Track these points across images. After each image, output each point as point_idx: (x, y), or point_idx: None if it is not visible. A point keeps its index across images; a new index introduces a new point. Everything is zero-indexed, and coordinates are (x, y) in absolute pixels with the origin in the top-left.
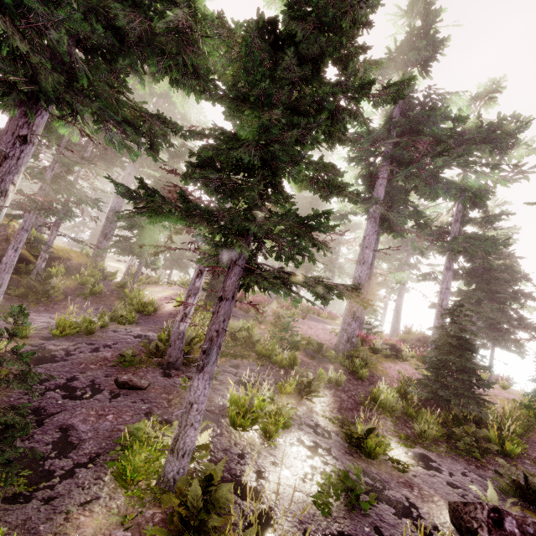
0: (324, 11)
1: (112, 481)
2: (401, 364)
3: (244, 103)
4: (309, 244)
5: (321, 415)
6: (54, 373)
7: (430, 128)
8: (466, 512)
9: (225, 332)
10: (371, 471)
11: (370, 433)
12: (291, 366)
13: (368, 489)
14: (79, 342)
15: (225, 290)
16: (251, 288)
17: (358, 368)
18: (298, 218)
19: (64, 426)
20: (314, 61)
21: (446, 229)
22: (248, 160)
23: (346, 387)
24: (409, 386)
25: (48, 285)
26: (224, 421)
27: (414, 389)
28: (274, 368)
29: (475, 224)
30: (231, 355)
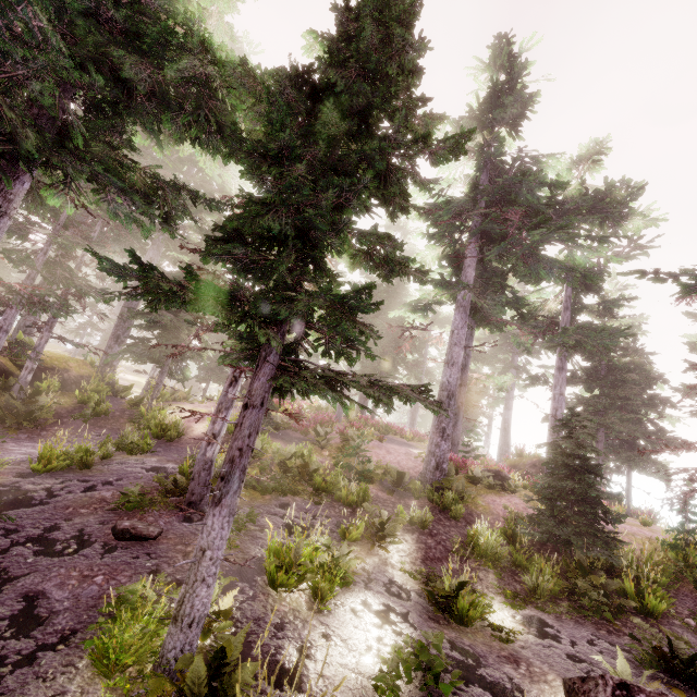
0: (366, 57)
1: (89, 667)
2: (509, 497)
3: (264, 158)
4: (355, 330)
5: (398, 569)
6: (27, 522)
7: (523, 196)
8: (584, 692)
9: (252, 451)
10: (462, 642)
11: (461, 589)
12: (361, 503)
13: (456, 667)
14: (70, 478)
15: (252, 394)
16: (286, 391)
17: (451, 504)
18: (335, 296)
19: (32, 594)
20: (361, 114)
21: (555, 319)
22: (279, 230)
23: (434, 529)
24: (517, 525)
25: (34, 404)
26: (260, 580)
27: (523, 529)
28: (337, 507)
29: (592, 312)
30: (278, 490)
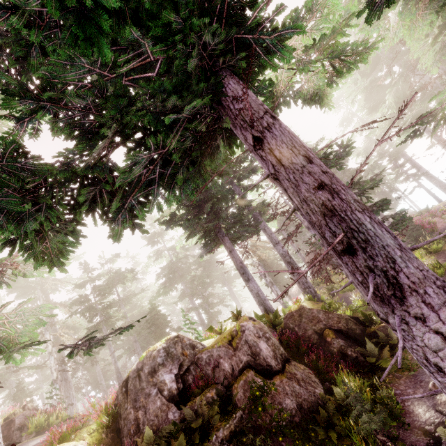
0: None
1: None
2: None
3: None
4: None
5: None
6: None
7: None
8: None
9: None
10: None
11: None
12: None
13: None
14: None
15: None
16: None
17: None
18: None
19: None
20: None
21: None
22: None
23: None
24: None
25: None
26: None
27: None
28: None
29: None
30: None
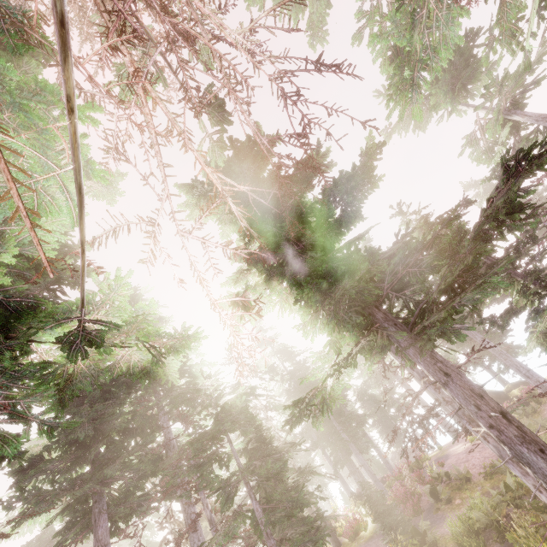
0: None
1: None
2: (546, 407)
3: None
4: None
5: None
6: None
7: None
8: None
9: None
10: None
11: None
12: None
13: None
14: None
15: None
16: None
17: None
18: None
19: None
20: None
21: None
22: None
23: None
24: None
25: None
26: None
27: None
28: None
29: None
30: None
